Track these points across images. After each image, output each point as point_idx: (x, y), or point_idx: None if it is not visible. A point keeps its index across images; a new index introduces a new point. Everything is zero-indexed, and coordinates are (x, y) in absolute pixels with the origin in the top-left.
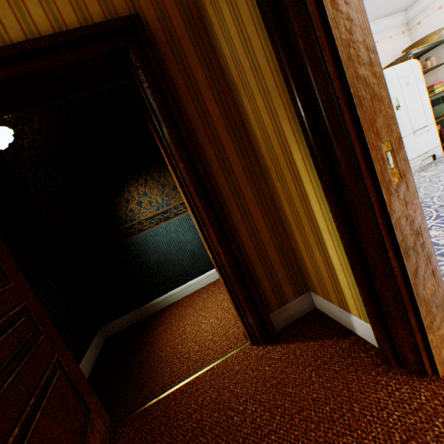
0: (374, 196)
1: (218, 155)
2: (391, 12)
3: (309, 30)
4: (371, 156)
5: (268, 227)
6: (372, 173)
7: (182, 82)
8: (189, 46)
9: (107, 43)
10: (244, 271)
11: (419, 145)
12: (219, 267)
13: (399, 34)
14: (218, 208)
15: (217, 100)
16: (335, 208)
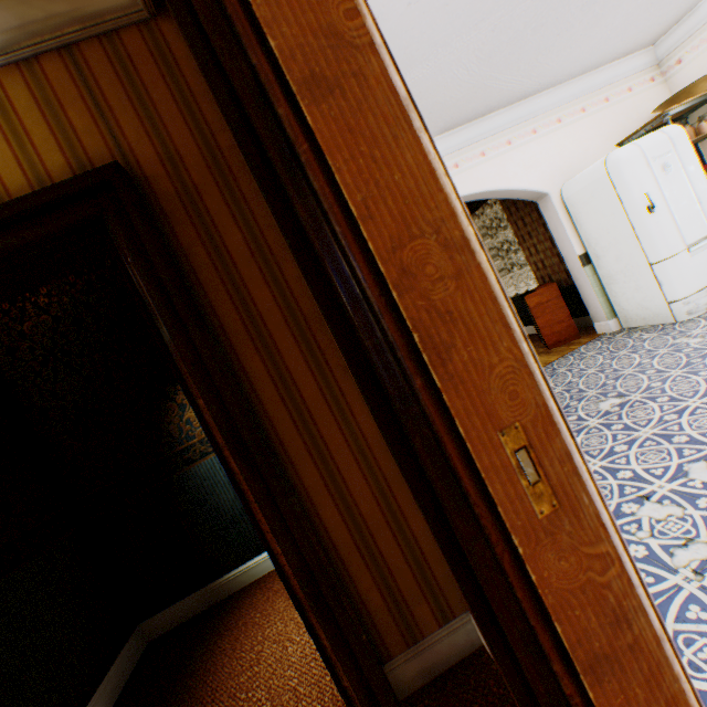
0: (503, 541)
1: (274, 370)
2: (626, 52)
3: (322, 222)
4: (478, 465)
5: (376, 492)
6: (488, 496)
7: (203, 255)
8: (214, 195)
9: (69, 213)
10: (324, 589)
11: (701, 269)
12: (284, 574)
13: (645, 82)
14: (268, 474)
15: (267, 277)
16: (437, 540)
